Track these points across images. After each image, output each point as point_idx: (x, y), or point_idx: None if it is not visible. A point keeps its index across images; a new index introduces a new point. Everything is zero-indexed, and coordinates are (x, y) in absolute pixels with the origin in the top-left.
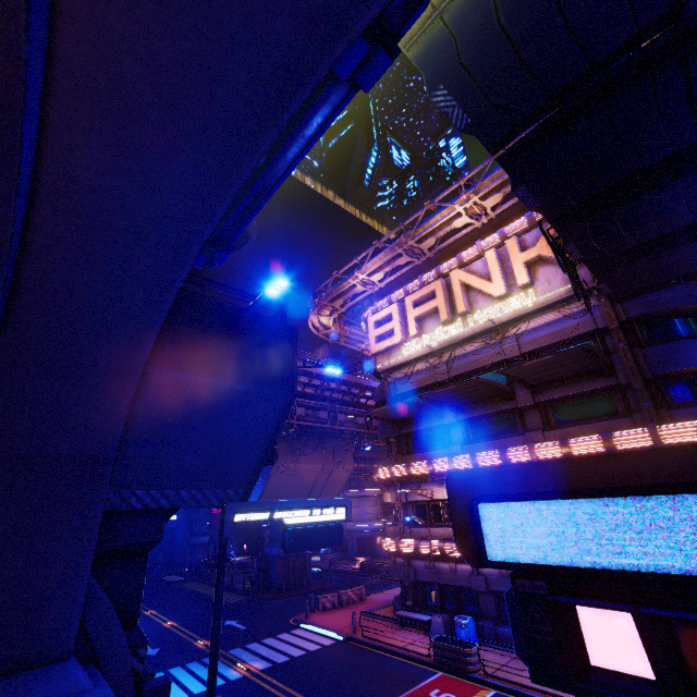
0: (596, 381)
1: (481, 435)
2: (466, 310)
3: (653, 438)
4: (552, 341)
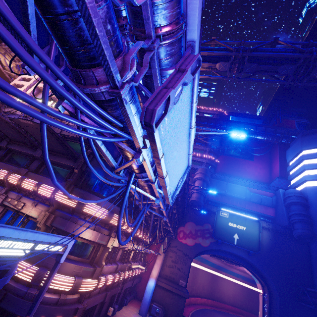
0: (68, 161)
1: (11, 161)
2: (55, 97)
3: (52, 194)
4: (74, 135)
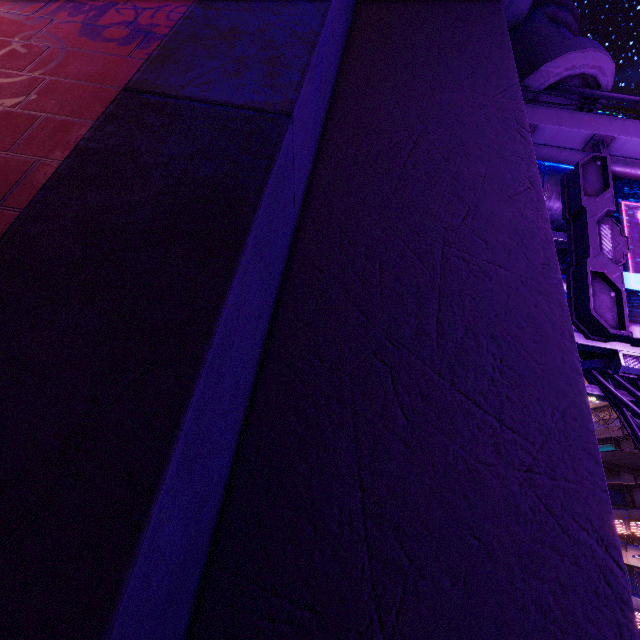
0: None
1: None
2: None
3: None
4: None
